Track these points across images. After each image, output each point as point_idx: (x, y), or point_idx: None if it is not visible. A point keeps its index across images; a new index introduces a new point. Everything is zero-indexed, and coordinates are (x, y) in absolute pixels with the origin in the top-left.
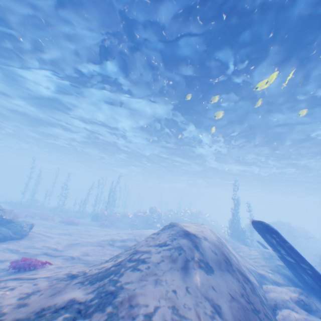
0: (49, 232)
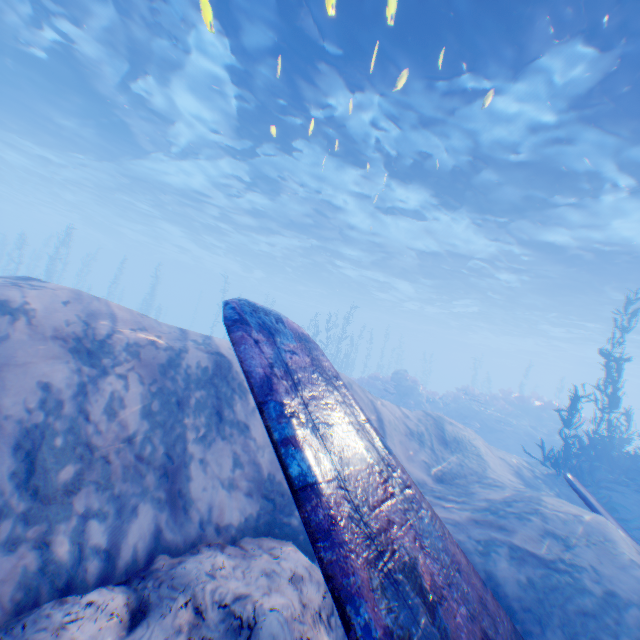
0: None
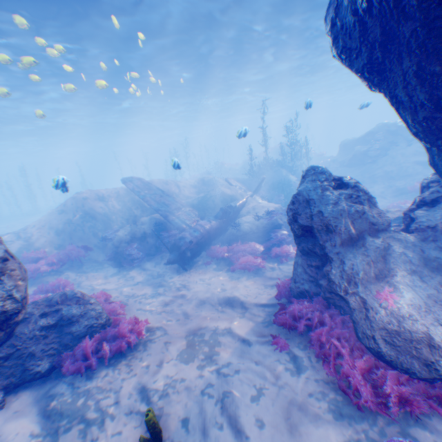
0: None
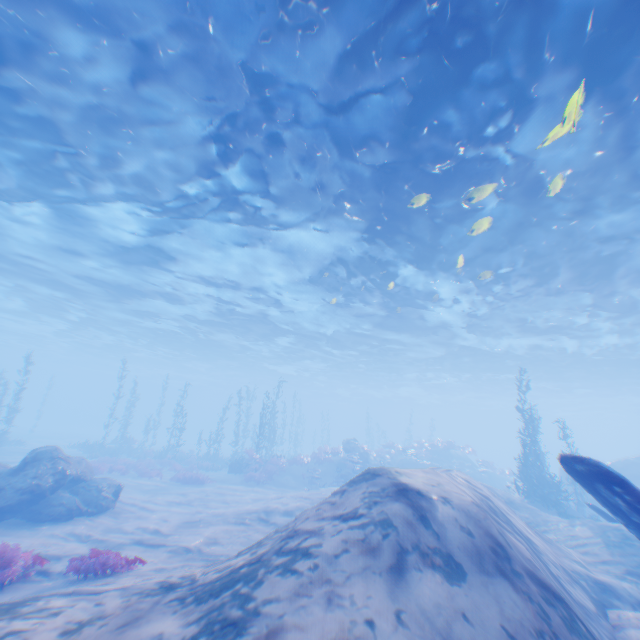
0: (150, 499)
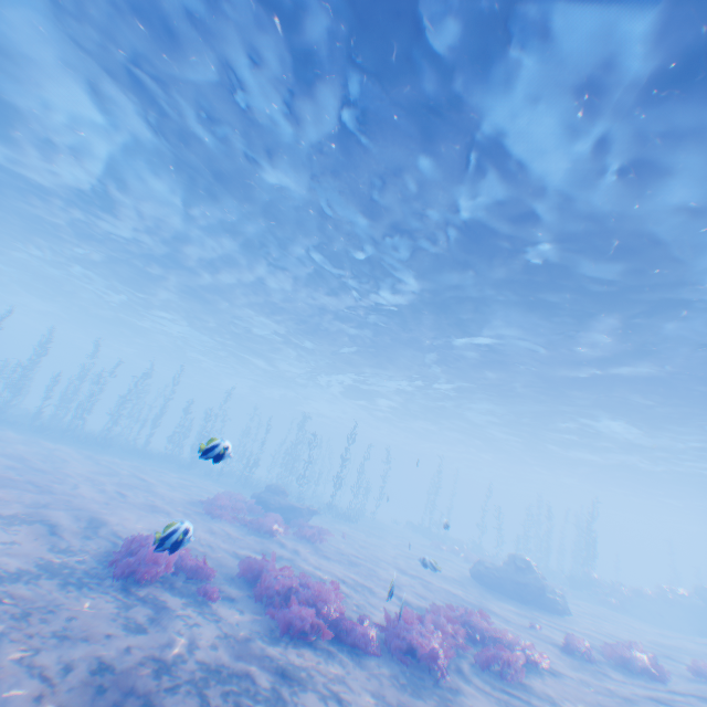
0: (568, 607)
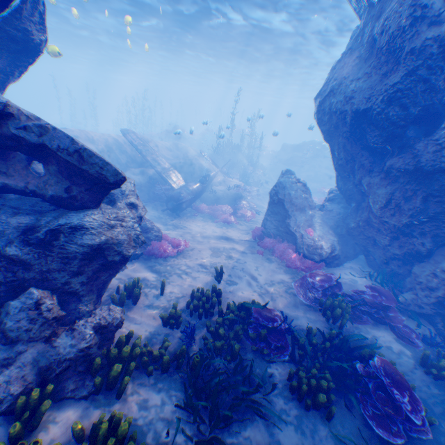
0: None
